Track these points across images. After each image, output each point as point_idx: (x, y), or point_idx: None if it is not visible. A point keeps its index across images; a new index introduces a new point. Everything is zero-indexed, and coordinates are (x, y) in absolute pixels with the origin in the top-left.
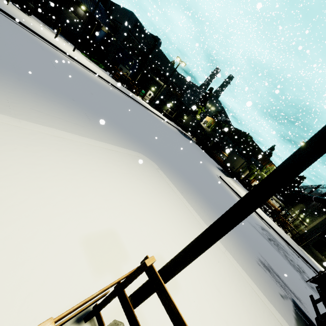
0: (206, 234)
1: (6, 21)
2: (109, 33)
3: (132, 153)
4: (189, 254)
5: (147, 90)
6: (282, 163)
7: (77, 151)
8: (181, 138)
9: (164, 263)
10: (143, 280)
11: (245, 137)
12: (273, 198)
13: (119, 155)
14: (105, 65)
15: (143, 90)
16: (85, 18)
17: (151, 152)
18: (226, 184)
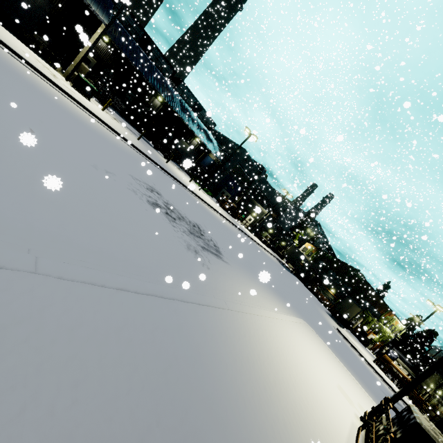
0: (402, 391)
1: (183, 190)
2: (218, 161)
3: (302, 321)
4: (396, 398)
5: (247, 215)
6: (426, 370)
7: (297, 330)
8: (287, 275)
9: (363, 408)
10: (363, 413)
11: (355, 274)
12: (398, 361)
13: (302, 326)
14: (210, 190)
15: (244, 215)
16: (197, 147)
17: (296, 311)
18: (346, 339)
